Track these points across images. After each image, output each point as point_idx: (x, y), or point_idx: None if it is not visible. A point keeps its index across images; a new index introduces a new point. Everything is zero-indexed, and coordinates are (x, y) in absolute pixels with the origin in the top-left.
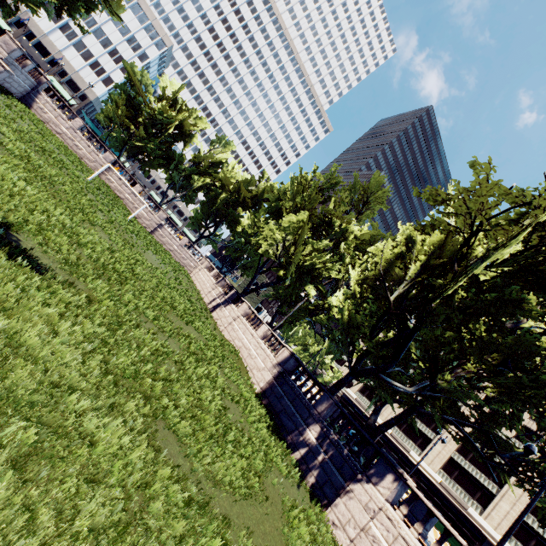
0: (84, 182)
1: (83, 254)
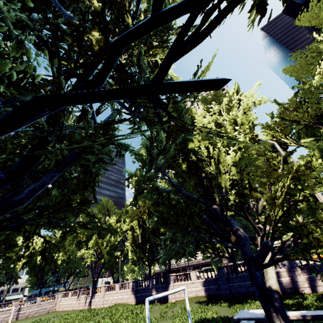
0: None
1: None
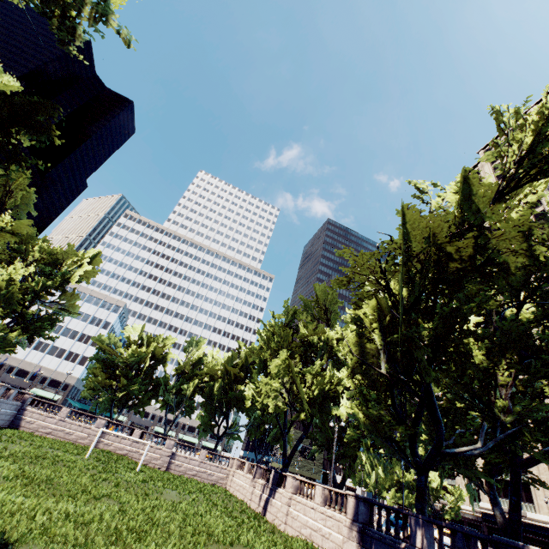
0: (82, 462)
1: (91, 532)
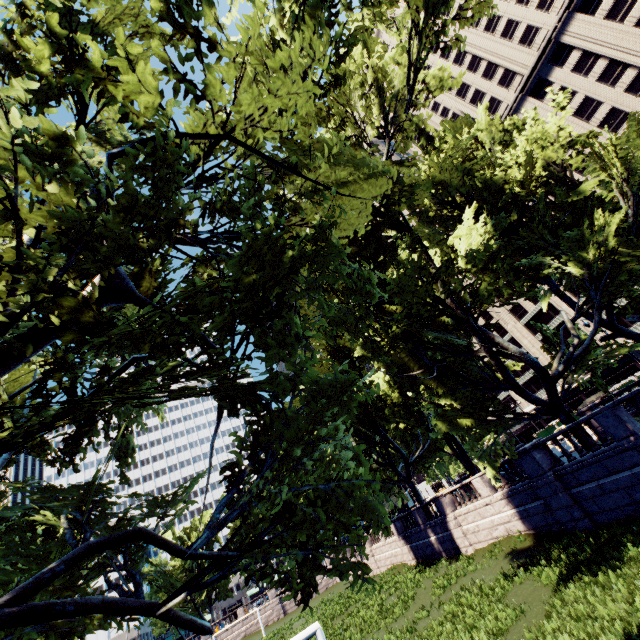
0: None
1: None
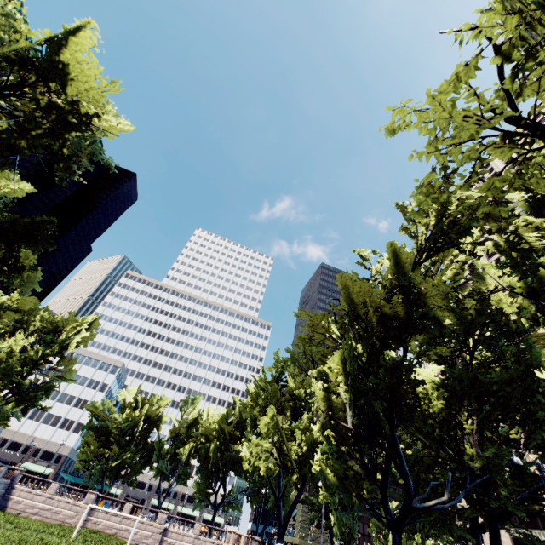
0: (66, 544)
1: None
